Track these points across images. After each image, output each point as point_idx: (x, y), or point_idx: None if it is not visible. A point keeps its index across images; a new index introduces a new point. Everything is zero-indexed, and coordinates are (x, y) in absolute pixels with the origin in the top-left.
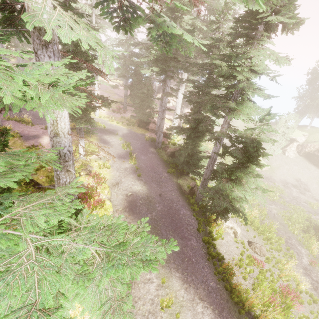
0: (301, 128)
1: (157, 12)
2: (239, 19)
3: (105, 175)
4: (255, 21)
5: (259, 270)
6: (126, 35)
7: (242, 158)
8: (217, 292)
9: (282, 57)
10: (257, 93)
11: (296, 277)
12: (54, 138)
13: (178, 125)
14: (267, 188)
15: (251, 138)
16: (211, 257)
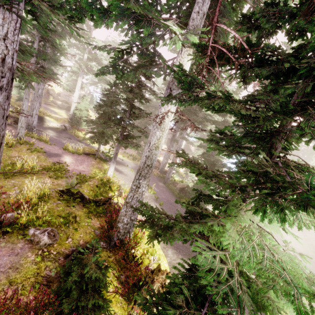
0: None
1: None
2: None
3: None
4: None
5: None
6: None
7: None
8: None
9: None
10: None
11: None
12: (153, 150)
13: None
14: None
15: None
16: None
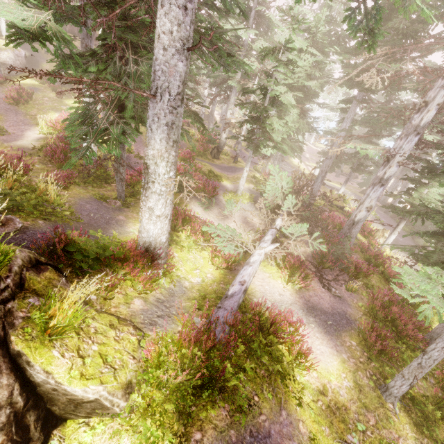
0: None
1: None
2: None
3: None
4: None
5: None
6: None
7: None
8: None
9: None
10: None
11: None
12: None
13: None
14: None
15: None
16: None
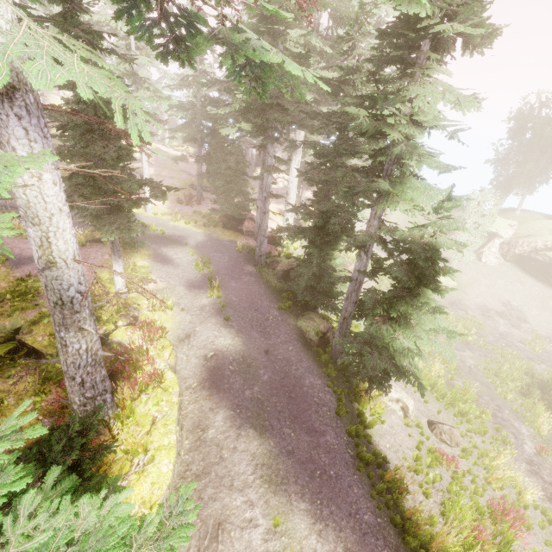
0: (506, 213)
1: (234, 24)
2: (385, 31)
3: (165, 322)
4: (414, 33)
5: (452, 475)
6: (182, 68)
7: (408, 281)
8: (378, 533)
9: (466, 96)
10: (426, 164)
11: (516, 481)
12: (47, 272)
13: (294, 220)
14: (455, 322)
15: (422, 243)
16: (364, 463)
